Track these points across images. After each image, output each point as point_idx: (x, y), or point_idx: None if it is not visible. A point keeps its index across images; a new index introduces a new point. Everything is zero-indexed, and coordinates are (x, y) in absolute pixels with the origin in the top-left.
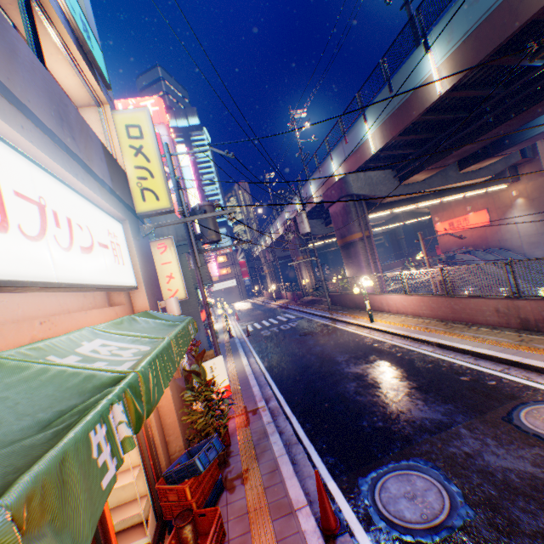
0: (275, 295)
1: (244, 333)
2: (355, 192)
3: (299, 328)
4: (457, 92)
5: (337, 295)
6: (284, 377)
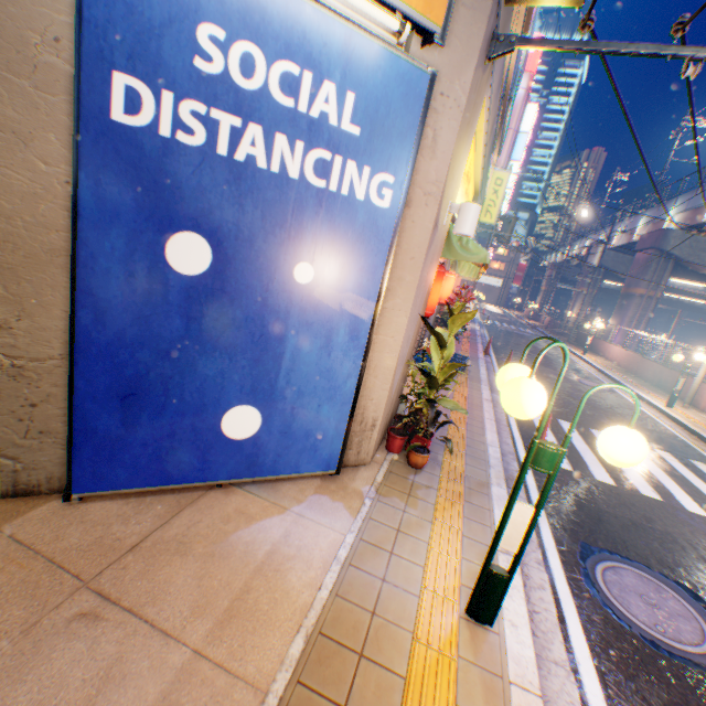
0: (533, 316)
1: (483, 321)
2: (667, 250)
3: (528, 337)
4: None
5: (582, 334)
6: (495, 340)
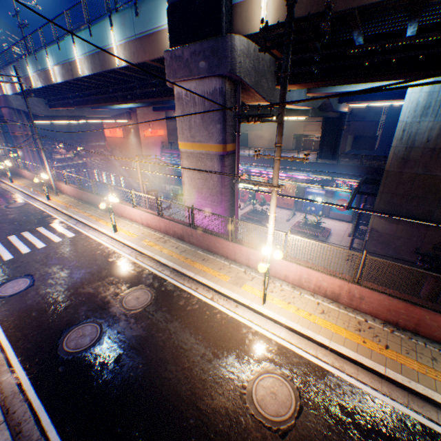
0: None
1: None
2: (16, 108)
3: None
4: (46, 89)
5: (10, 166)
6: None
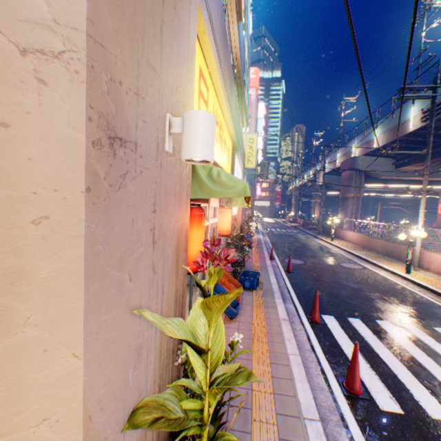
0: (293, 220)
1: (264, 230)
2: (358, 168)
3: (294, 235)
4: (423, 131)
5: (326, 227)
6: (275, 244)
